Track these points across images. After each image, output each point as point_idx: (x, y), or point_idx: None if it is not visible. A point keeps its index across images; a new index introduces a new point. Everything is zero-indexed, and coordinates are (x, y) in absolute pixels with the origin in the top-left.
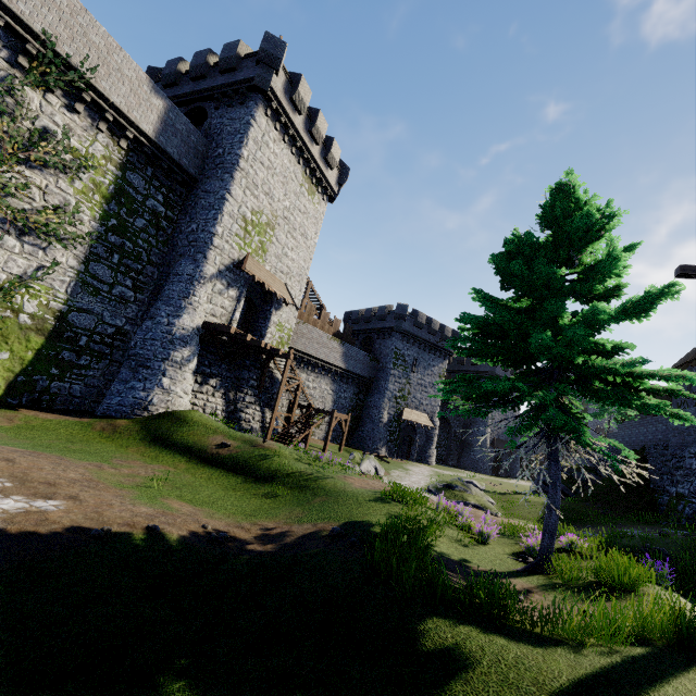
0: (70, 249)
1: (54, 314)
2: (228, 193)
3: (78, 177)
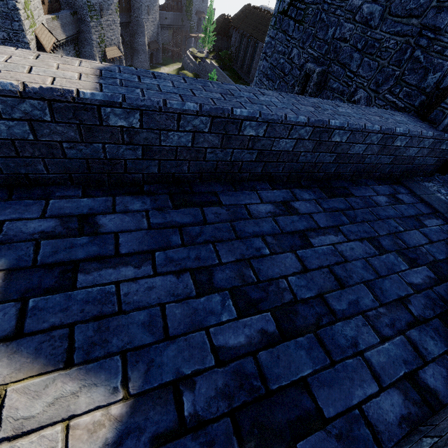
0: None
1: None
2: (16, 1)
3: None
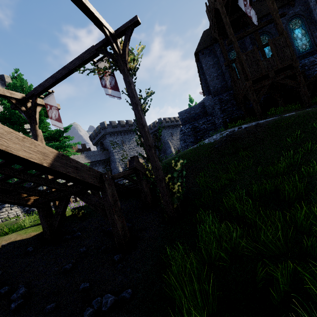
0: None
1: None
2: None
3: None
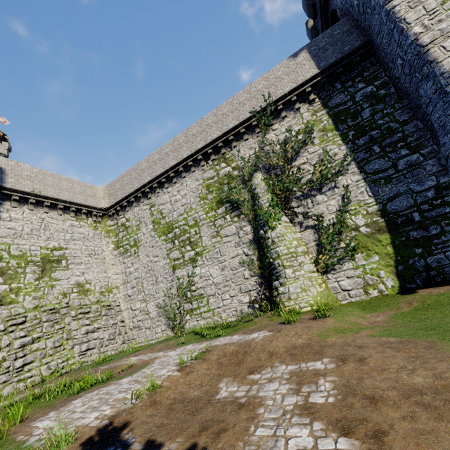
0: (346, 173)
1: (377, 215)
2: (386, 4)
3: (312, 139)
